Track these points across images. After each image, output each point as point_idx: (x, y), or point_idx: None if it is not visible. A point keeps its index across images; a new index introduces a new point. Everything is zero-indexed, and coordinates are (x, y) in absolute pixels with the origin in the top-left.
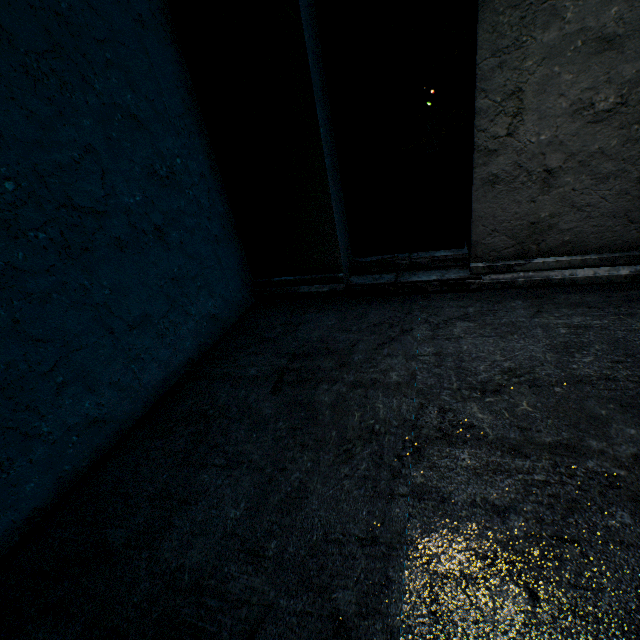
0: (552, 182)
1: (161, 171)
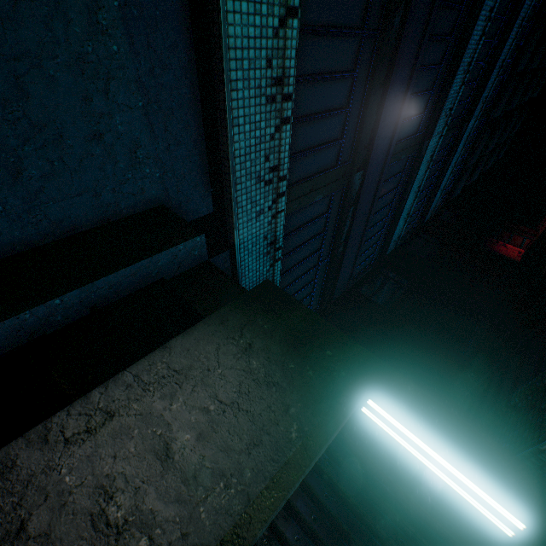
0: None
1: None
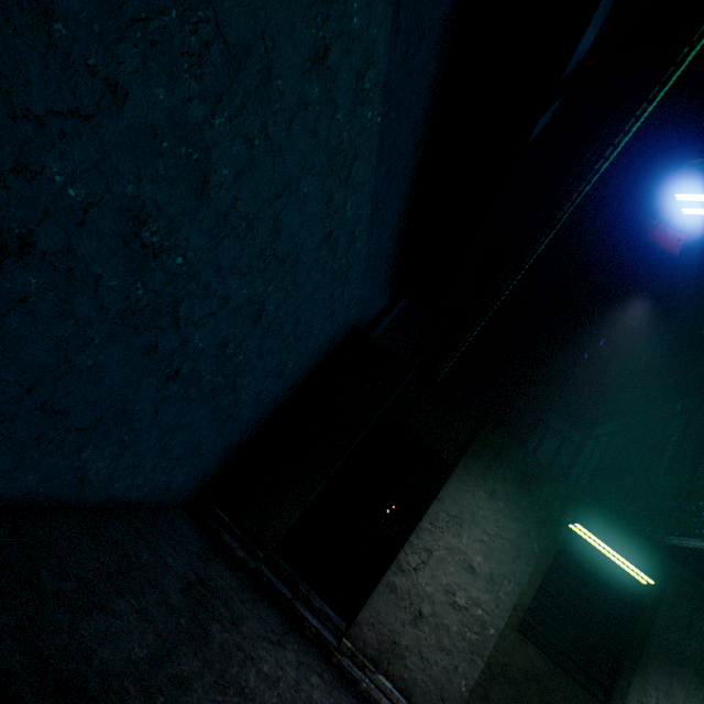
0: (419, 622)
1: (262, 396)
